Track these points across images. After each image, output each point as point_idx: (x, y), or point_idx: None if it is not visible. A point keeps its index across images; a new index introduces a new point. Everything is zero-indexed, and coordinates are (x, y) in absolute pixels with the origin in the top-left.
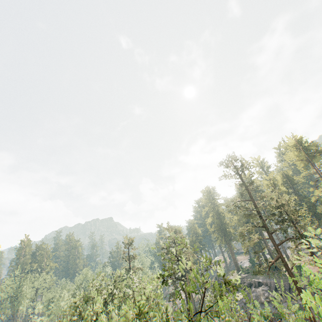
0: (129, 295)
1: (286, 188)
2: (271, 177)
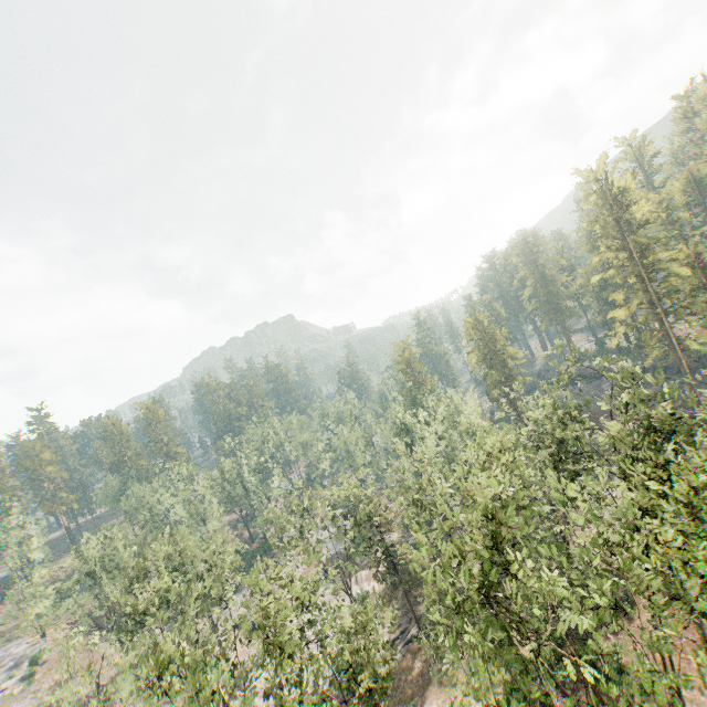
0: (462, 410)
1: (690, 216)
2: (665, 197)
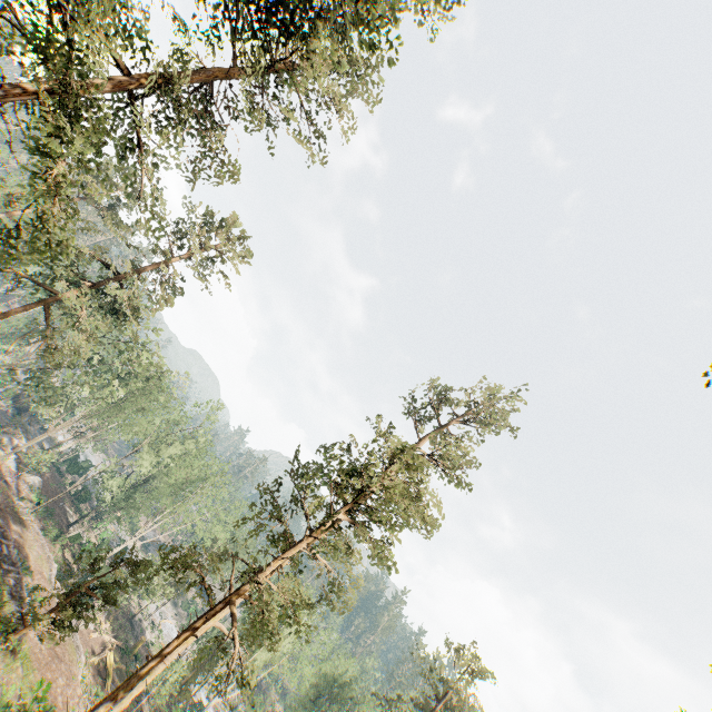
0: None
1: None
2: None
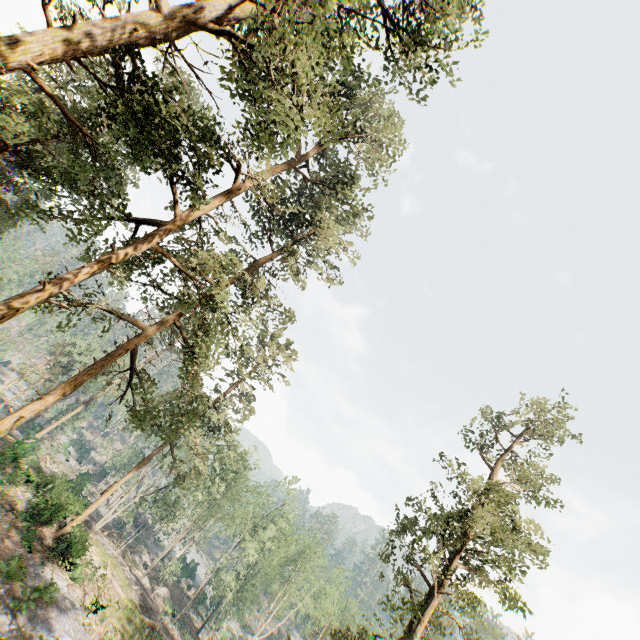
0: None
1: None
2: None
